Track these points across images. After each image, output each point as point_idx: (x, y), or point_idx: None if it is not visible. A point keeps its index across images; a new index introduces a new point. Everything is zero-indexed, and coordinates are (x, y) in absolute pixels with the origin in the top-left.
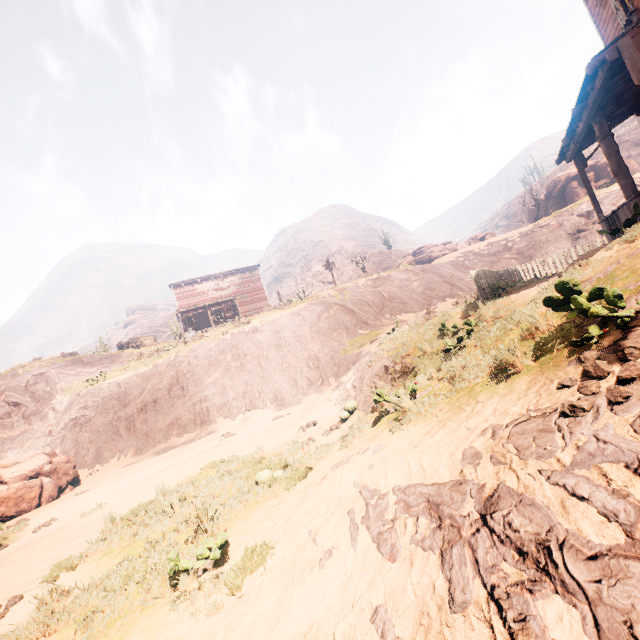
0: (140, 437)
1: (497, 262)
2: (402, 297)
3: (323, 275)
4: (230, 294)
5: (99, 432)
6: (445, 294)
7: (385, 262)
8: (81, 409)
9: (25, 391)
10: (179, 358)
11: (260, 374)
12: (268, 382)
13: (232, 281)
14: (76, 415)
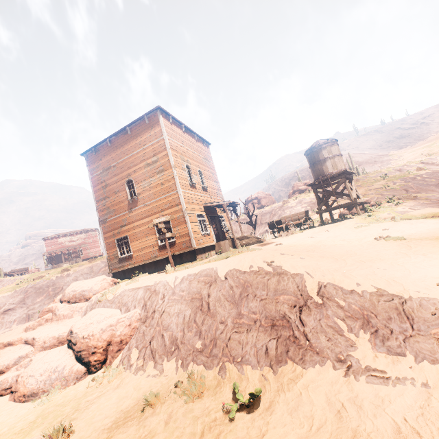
0: None
1: None
2: None
3: None
4: (78, 244)
5: None
6: None
7: None
8: None
9: None
10: (27, 288)
11: None
12: None
13: (80, 237)
14: None
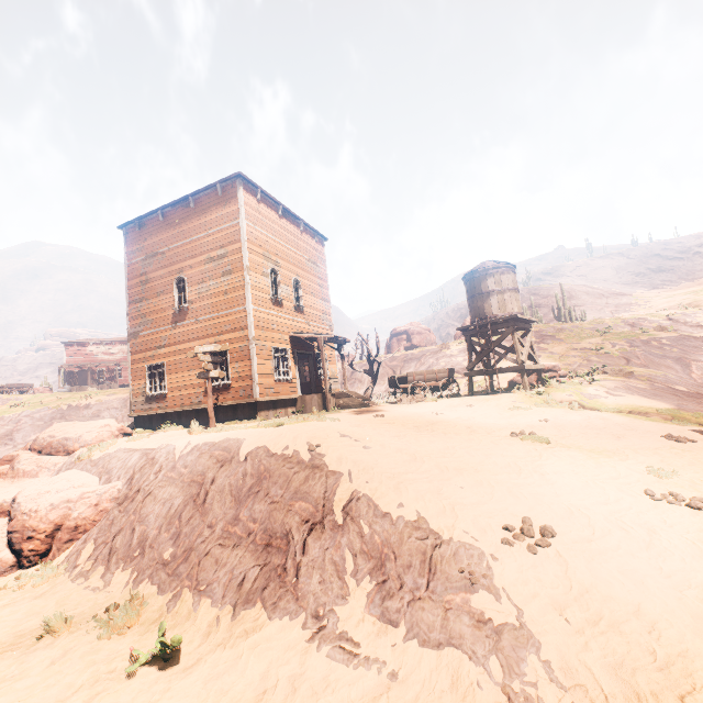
0: None
1: None
2: None
3: None
4: (117, 359)
5: None
6: None
7: None
8: None
9: None
10: (21, 417)
11: None
12: None
13: (122, 349)
14: None
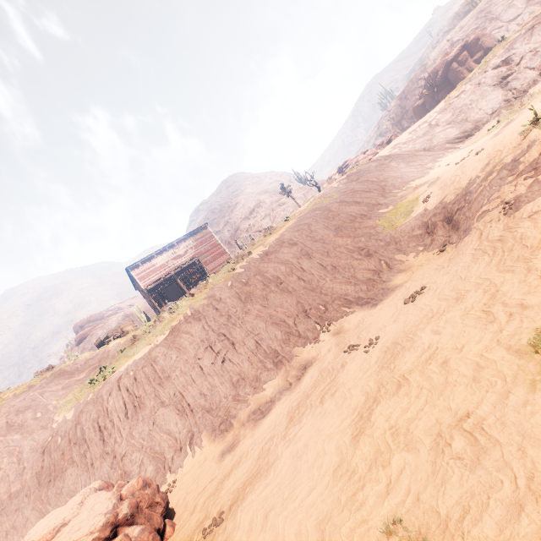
0: (204, 414)
1: (433, 138)
2: (392, 175)
3: (257, 225)
4: (190, 258)
5: (143, 432)
6: (430, 159)
7: (308, 194)
8: (101, 416)
9: (8, 429)
10: (199, 309)
11: (307, 287)
12: (323, 291)
13: (187, 246)
14: (98, 426)
